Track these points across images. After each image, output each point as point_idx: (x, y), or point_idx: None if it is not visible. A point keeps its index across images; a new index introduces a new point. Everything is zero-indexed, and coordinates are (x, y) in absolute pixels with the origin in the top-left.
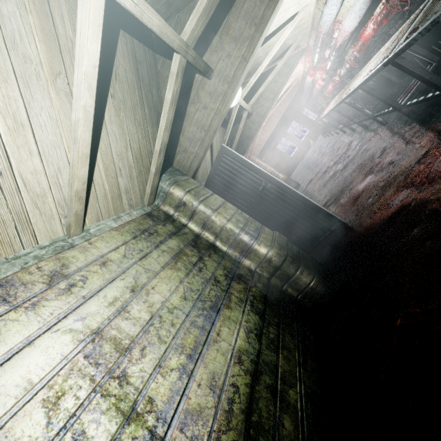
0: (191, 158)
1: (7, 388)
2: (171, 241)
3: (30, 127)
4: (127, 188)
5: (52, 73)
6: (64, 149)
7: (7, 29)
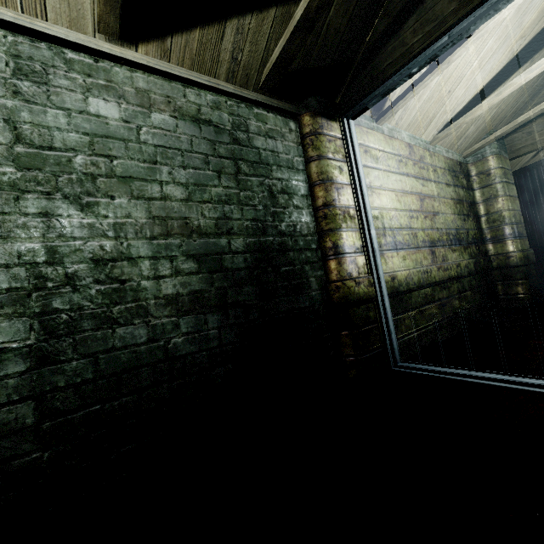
0: (528, 143)
1: (405, 184)
2: (461, 190)
3: (480, 70)
4: (468, 135)
5: (521, 36)
6: (476, 90)
7: (531, 4)
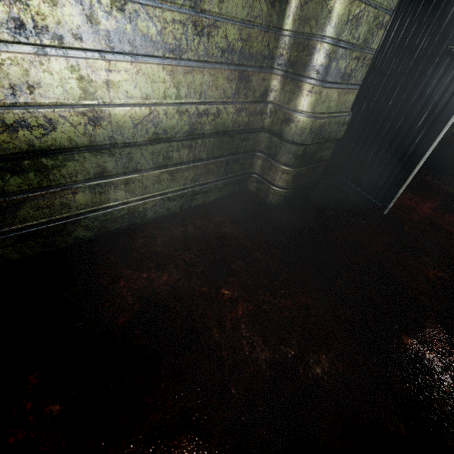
0: None
1: None
2: None
3: None
4: None
5: None
6: None
7: None
